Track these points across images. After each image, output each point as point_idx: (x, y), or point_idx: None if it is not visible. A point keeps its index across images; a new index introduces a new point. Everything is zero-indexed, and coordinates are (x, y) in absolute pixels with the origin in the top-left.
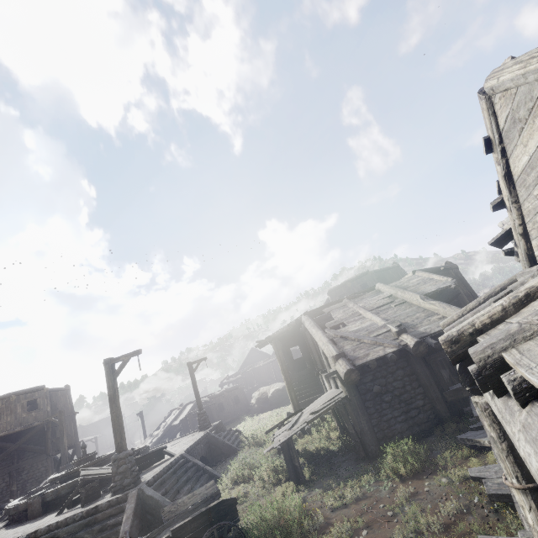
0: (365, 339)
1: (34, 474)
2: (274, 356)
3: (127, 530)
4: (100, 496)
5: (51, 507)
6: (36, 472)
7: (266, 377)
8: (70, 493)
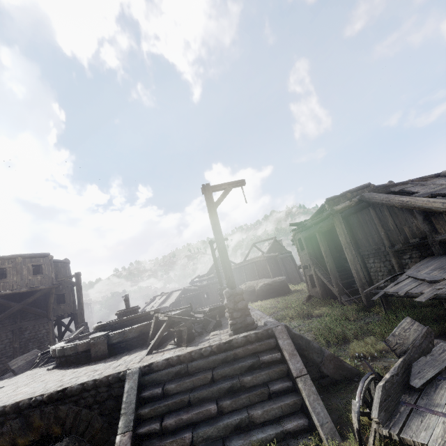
0: None
1: (36, 335)
2: (247, 261)
3: (301, 367)
4: (194, 338)
5: (117, 350)
6: (38, 333)
7: (237, 279)
8: (136, 338)
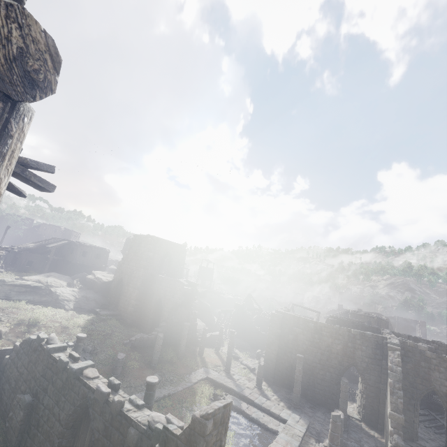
0: (19, 246)
1: None
2: None
3: None
4: None
5: None
6: None
7: None
8: None
